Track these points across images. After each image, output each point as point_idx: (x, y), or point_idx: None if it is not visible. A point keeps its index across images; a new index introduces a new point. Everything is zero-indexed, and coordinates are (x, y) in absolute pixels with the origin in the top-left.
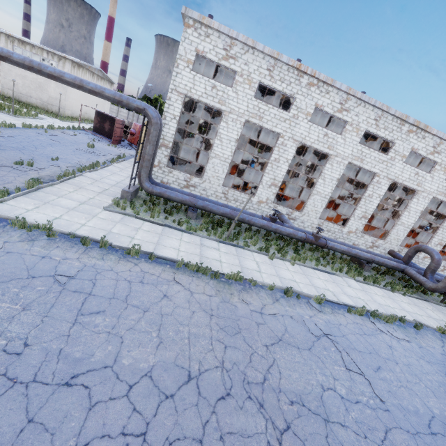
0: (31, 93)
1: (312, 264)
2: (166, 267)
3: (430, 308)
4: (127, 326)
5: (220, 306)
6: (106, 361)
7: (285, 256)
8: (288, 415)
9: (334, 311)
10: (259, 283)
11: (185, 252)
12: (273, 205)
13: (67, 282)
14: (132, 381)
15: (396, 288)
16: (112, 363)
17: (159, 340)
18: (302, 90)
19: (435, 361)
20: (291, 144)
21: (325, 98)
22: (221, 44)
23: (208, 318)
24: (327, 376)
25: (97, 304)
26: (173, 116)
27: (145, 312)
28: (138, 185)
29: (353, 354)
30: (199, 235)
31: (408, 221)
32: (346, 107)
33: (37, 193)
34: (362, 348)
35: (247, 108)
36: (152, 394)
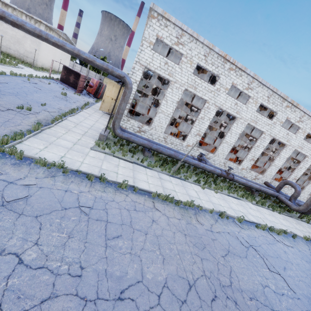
0: (10, 46)
1: (226, 192)
2: (146, 197)
3: (294, 222)
4: (139, 247)
5: (187, 227)
6: (137, 277)
7: (211, 186)
8: (252, 308)
9: (249, 227)
10: (203, 208)
11: (153, 184)
12: (196, 148)
13: (89, 212)
14: (158, 292)
15: (275, 208)
16: (141, 278)
17: (162, 257)
18: (225, 72)
19: (309, 260)
20: (213, 108)
21: (238, 79)
22: (175, 34)
23: (183, 237)
24: (261, 277)
25: (115, 230)
26: (135, 81)
27: (146, 235)
28: (108, 130)
29: (269, 259)
30: (156, 171)
31: (278, 164)
32: (251, 87)
33: (41, 134)
34: (272, 254)
35: (187, 80)
36: (173, 301)
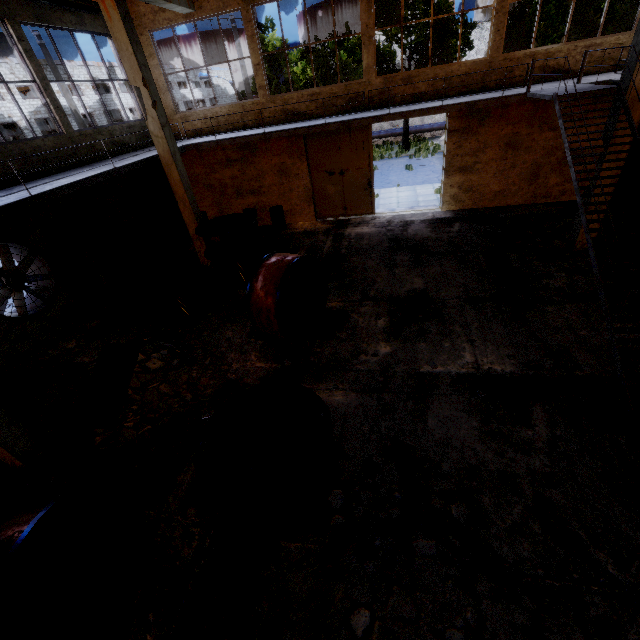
0: None
1: None
2: None
3: None
4: None
5: None
6: None
7: None
8: None
9: None
10: None
11: None
12: None
13: None
14: None
15: None
16: None
17: None
18: None
19: None
20: None
21: None
22: None
23: None
24: None
25: None
26: None
27: None
28: None
29: None
30: None
31: None
32: None
33: None
34: None
35: None
36: None
